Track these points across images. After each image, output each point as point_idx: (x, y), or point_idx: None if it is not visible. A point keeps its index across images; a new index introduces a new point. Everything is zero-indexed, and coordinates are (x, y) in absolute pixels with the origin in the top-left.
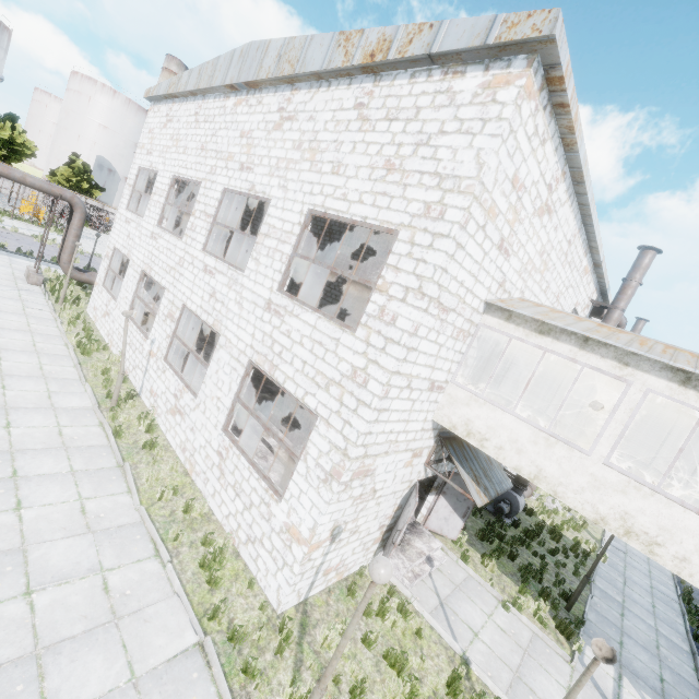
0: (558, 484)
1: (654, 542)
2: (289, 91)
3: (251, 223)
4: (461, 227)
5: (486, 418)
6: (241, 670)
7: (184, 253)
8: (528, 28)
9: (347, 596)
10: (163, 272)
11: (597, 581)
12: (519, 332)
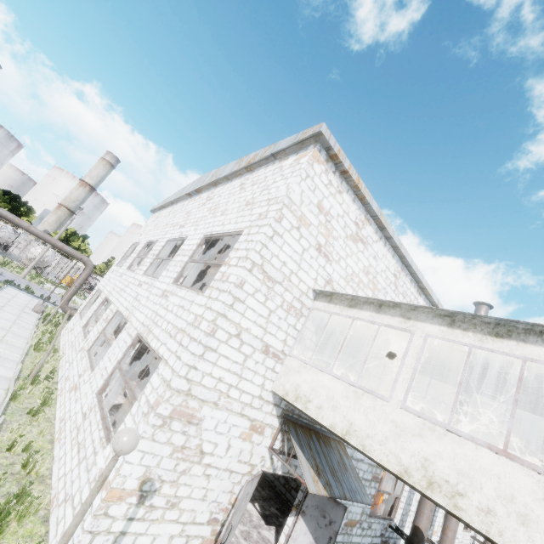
0: (366, 436)
1: (456, 492)
2: (214, 189)
3: (200, 287)
4: (276, 220)
5: (311, 381)
6: None
7: (132, 279)
8: (311, 132)
9: None
10: (116, 293)
11: None
12: (336, 309)
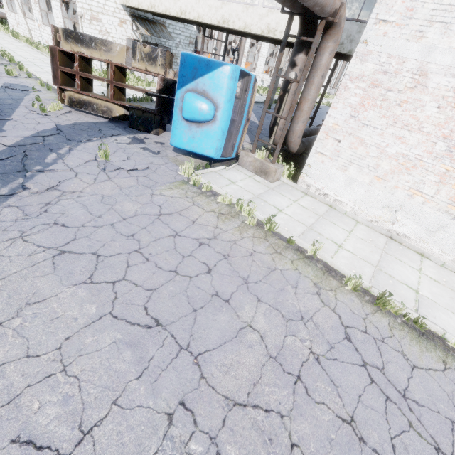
0: (141, 3)
1: (155, 6)
2: None
3: None
4: None
5: None
6: None
7: None
8: None
9: None
10: None
11: None
12: None
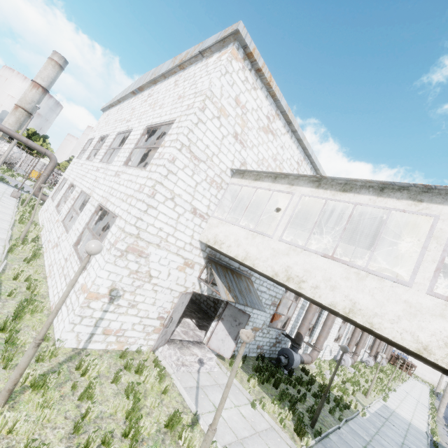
0: (256, 259)
1: (302, 280)
2: (154, 87)
3: None
4: (200, 110)
5: (225, 231)
6: (2, 356)
7: (91, 167)
8: (230, 30)
9: (120, 358)
10: (79, 179)
11: (351, 423)
12: (246, 182)
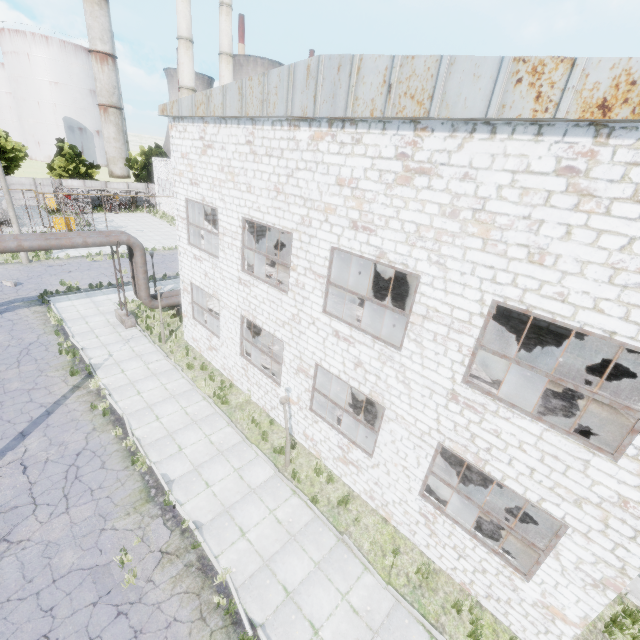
0: None
1: None
2: (411, 130)
3: None
4: None
5: None
6: None
7: (296, 311)
8: None
9: None
10: (273, 324)
11: None
12: None
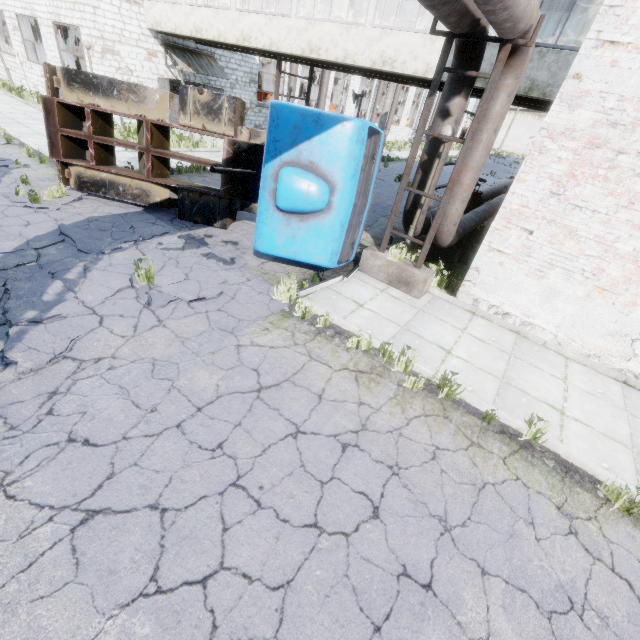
0: (181, 27)
1: (201, 30)
2: None
3: None
4: None
5: (158, 11)
6: None
7: None
8: None
9: None
10: None
11: None
12: None
